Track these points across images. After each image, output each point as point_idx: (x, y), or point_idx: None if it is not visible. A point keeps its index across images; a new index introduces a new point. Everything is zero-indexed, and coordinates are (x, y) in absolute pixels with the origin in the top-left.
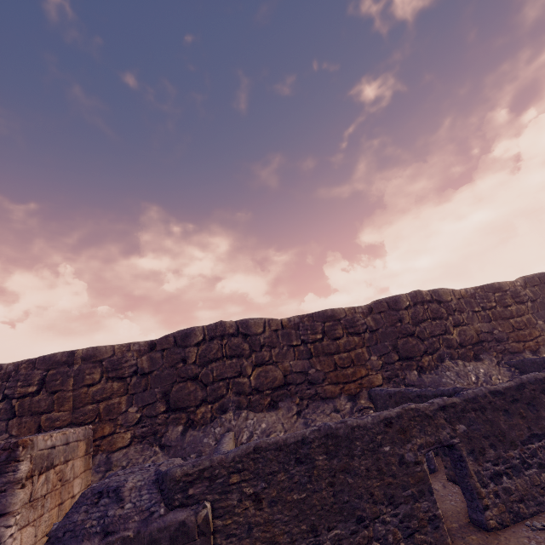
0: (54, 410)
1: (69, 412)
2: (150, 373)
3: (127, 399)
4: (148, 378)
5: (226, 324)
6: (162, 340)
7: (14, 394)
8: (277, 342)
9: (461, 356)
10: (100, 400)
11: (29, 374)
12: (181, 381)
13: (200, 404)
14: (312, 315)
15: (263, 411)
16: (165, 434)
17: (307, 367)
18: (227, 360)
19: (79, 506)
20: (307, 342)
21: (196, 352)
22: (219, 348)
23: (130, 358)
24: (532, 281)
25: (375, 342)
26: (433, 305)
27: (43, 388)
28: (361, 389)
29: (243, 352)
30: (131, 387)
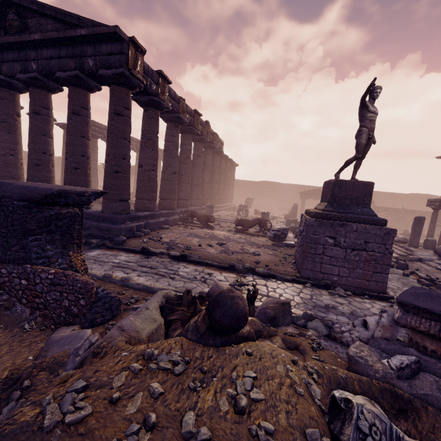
0: None
1: None
2: None
3: None
4: None
5: None
6: None
7: None
8: None
9: None
10: None
11: None
12: None
13: None
14: None
15: None
16: None
17: None
18: None
19: None
20: None
21: None
22: None
23: None
24: (61, 159)
25: None
26: None
27: None
28: None
29: None
30: None
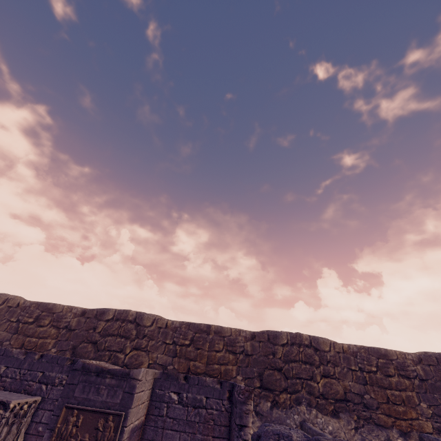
0: (197, 360)
1: (204, 365)
2: (251, 355)
3: (236, 369)
4: (249, 358)
5: (303, 336)
6: (260, 334)
7: (178, 342)
8: (339, 362)
9: None
10: (221, 363)
11: (186, 332)
12: (271, 369)
13: (282, 391)
14: (367, 349)
15: (328, 415)
16: (259, 404)
17: (363, 391)
18: (302, 364)
19: (267, 437)
20: (363, 370)
21: (282, 350)
22: (297, 353)
23: (240, 340)
24: None
25: (424, 391)
26: None
27: (191, 343)
28: (411, 429)
29: (314, 362)
30: (239, 361)
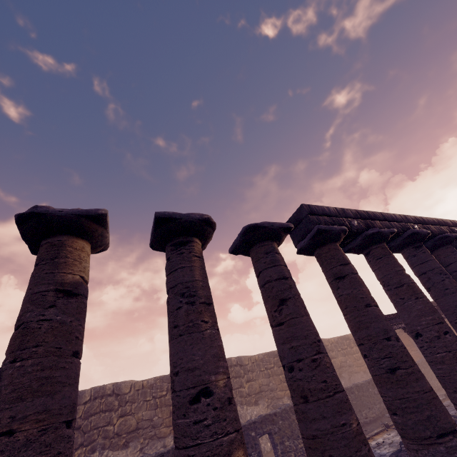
0: None
1: None
2: None
3: None
4: None
5: (107, 387)
6: None
7: None
8: (137, 399)
9: (248, 402)
10: None
11: None
12: None
13: (78, 447)
14: (162, 378)
15: (119, 450)
16: None
17: (153, 415)
18: (102, 414)
19: None
20: (156, 397)
21: (83, 409)
22: (98, 405)
23: None
24: None
25: None
26: (237, 367)
27: None
28: None
29: (114, 407)
30: None
